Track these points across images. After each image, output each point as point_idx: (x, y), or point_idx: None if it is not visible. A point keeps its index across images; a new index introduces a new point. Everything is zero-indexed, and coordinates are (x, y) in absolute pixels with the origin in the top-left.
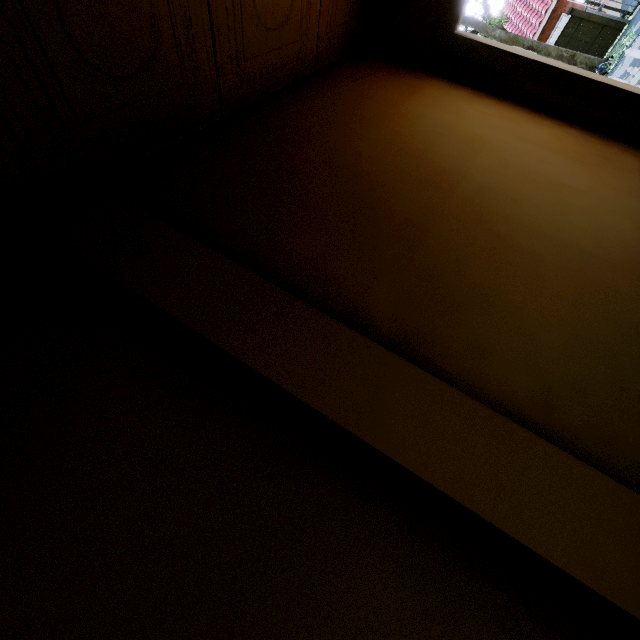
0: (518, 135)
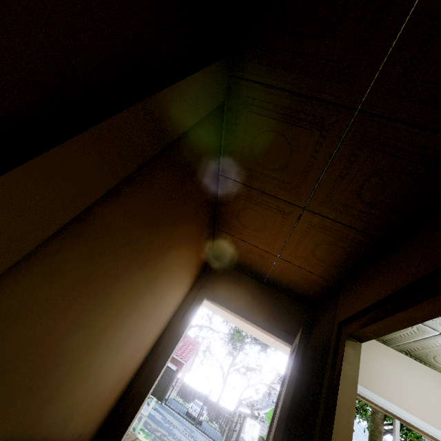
0: (153, 326)
